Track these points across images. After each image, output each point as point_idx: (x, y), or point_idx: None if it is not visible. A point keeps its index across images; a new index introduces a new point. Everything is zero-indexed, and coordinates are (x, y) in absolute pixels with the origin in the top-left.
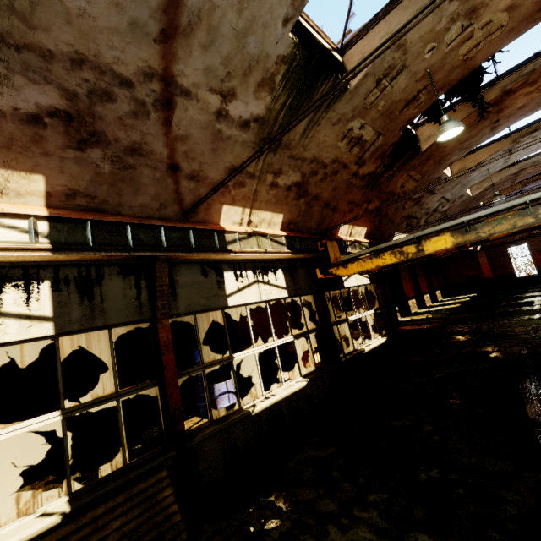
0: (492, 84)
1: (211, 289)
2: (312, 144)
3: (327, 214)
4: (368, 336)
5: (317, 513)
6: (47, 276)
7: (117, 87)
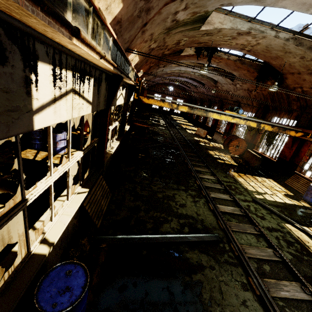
0: None
1: None
2: (172, 37)
3: (144, 64)
4: None
5: (145, 183)
6: (93, 75)
7: None
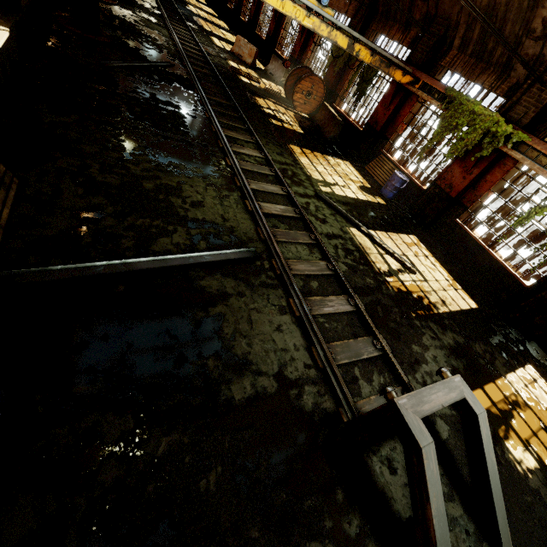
0: None
1: None
2: None
3: None
4: None
5: (111, 159)
6: None
7: None
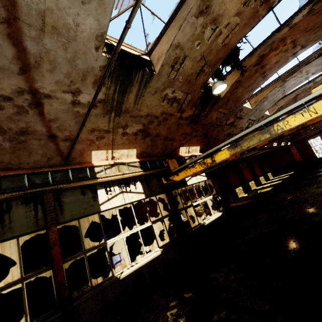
0: (252, 54)
1: (88, 202)
2: (143, 107)
3: (168, 143)
4: (214, 212)
5: None
6: None
7: (2, 102)
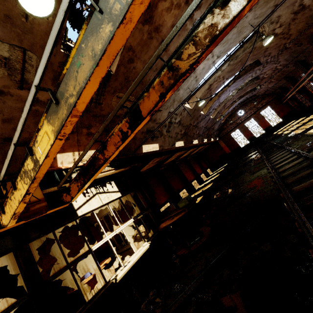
0: None
1: None
2: None
3: (18, 149)
4: (146, 239)
5: None
6: None
7: None
